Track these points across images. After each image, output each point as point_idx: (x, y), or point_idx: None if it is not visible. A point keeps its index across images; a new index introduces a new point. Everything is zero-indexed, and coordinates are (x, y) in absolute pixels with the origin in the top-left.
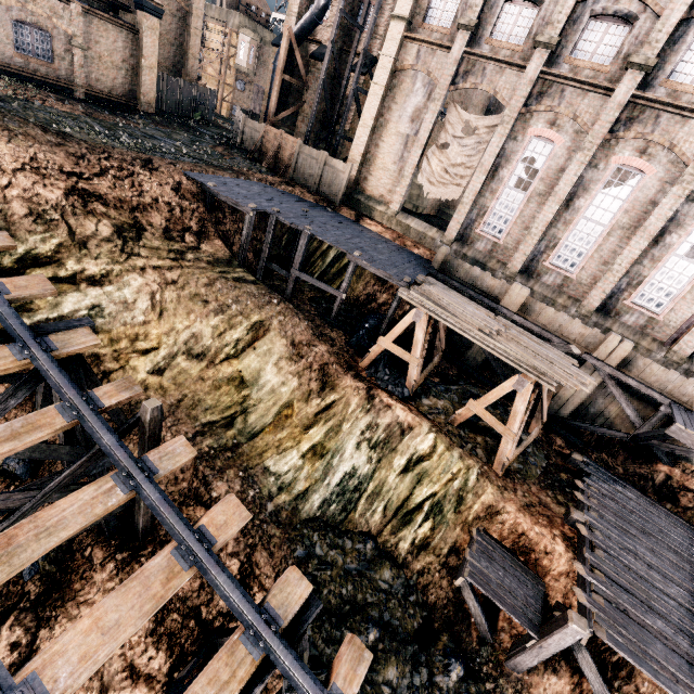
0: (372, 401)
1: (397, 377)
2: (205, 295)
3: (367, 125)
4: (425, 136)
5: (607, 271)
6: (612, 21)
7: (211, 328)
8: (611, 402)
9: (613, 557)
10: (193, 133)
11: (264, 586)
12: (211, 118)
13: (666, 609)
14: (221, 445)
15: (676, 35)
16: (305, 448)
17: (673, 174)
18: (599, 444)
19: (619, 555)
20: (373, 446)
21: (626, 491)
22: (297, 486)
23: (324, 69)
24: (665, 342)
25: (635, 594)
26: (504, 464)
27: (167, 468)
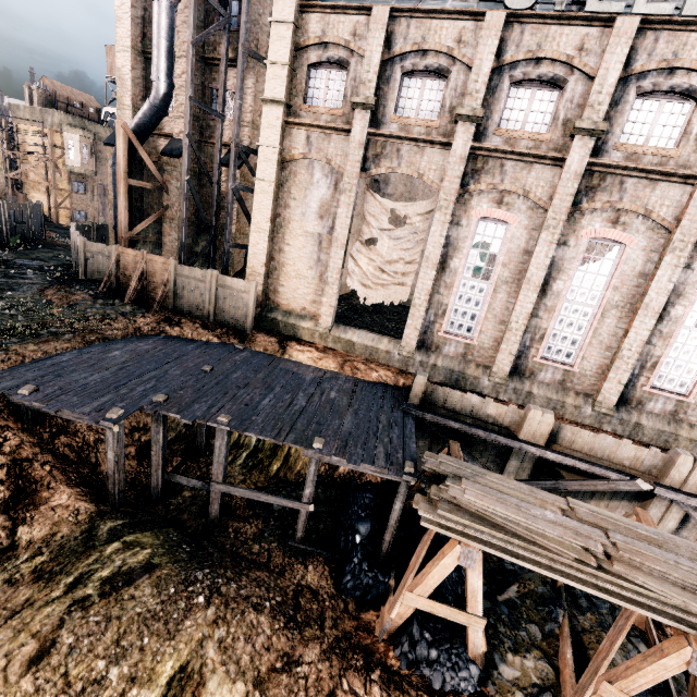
0: None
1: (449, 646)
2: (33, 693)
3: (262, 229)
4: (344, 233)
5: (617, 359)
6: (535, 86)
7: None
8: None
9: None
10: (4, 273)
11: None
12: (41, 236)
13: None
14: None
15: (615, 95)
16: None
17: (657, 241)
18: None
19: None
20: None
21: None
22: None
23: (186, 169)
24: None
25: None
26: None
27: None
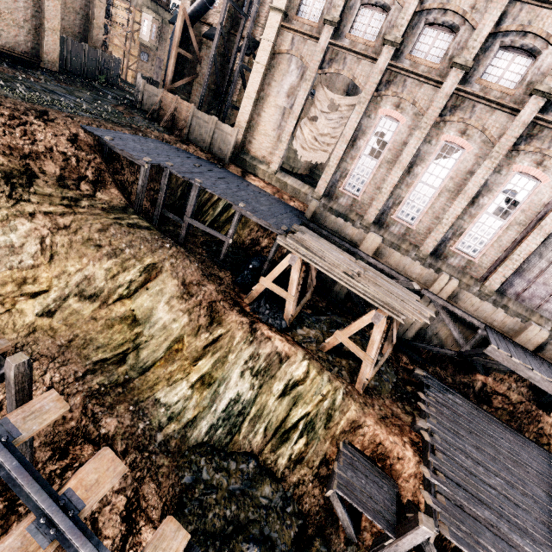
0: (254, 334)
1: (276, 311)
2: (98, 240)
3: (251, 97)
4: (299, 109)
5: (438, 224)
6: (440, 29)
7: (105, 270)
8: (442, 327)
9: (449, 458)
10: (96, 93)
11: (150, 518)
12: (116, 82)
13: (490, 499)
14: (112, 381)
15: (486, 44)
16: (194, 378)
17: (485, 151)
18: (434, 359)
19: (454, 455)
20: (255, 374)
21: (455, 398)
22: (186, 414)
23: (214, 47)
24: (479, 279)
25: (468, 489)
26: (364, 384)
27: (31, 429)
